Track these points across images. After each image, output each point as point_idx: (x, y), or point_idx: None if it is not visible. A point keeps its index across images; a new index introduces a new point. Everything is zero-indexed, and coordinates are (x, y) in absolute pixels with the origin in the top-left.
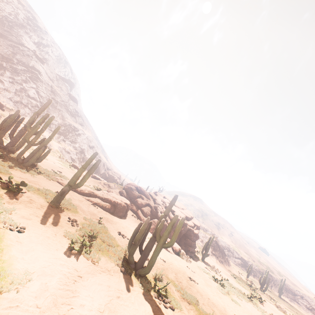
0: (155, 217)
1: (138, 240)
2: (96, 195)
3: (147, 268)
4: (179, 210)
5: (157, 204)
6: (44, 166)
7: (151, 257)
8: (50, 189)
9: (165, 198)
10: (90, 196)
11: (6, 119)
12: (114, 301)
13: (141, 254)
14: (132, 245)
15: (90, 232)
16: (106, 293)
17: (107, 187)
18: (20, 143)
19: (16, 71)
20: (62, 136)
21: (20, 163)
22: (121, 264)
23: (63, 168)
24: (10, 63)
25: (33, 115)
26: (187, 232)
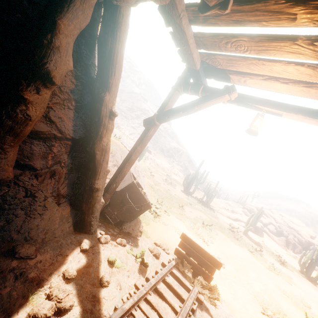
0: (280, 234)
1: (307, 262)
2: (240, 220)
3: (316, 278)
4: (301, 229)
5: (278, 222)
6: (198, 198)
7: (317, 272)
8: (228, 222)
9: (282, 216)
10: (237, 221)
11: (186, 177)
12: (315, 290)
13: (308, 269)
14: (302, 264)
15: (273, 253)
16: (309, 286)
17: (228, 205)
18: (194, 190)
19: (138, 117)
20: (171, 158)
21: (203, 204)
22: (299, 273)
23: (197, 193)
24: (134, 112)
25: (196, 171)
26: (315, 250)
